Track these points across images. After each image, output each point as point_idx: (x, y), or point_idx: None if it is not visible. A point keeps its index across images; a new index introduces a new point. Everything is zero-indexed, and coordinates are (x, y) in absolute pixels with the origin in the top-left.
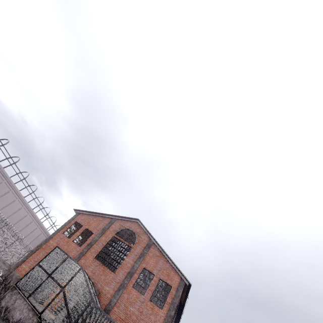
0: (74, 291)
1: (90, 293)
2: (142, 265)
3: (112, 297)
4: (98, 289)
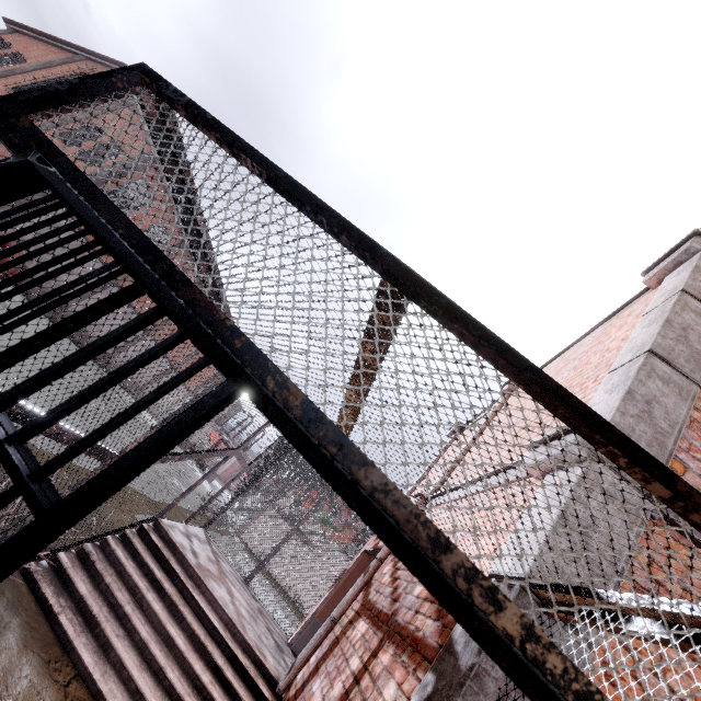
0: None
1: None
2: (92, 120)
3: None
4: None
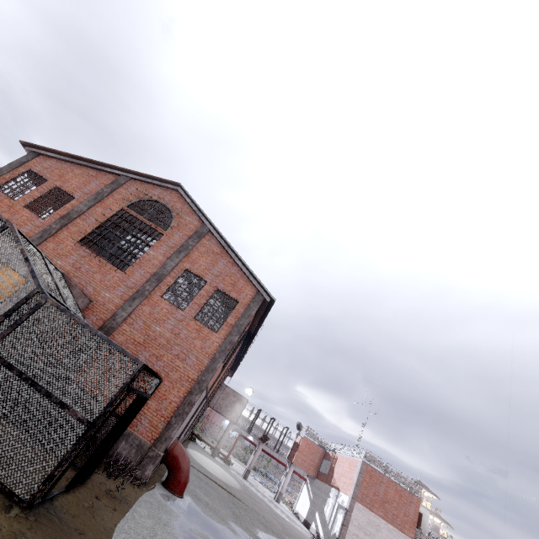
0: None
1: (32, 276)
2: (182, 264)
3: (119, 308)
4: (84, 293)
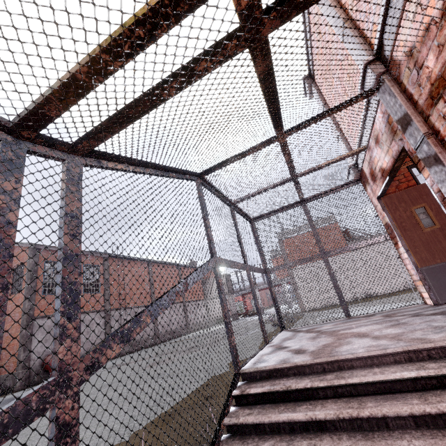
0: None
1: None
2: None
3: None
4: None
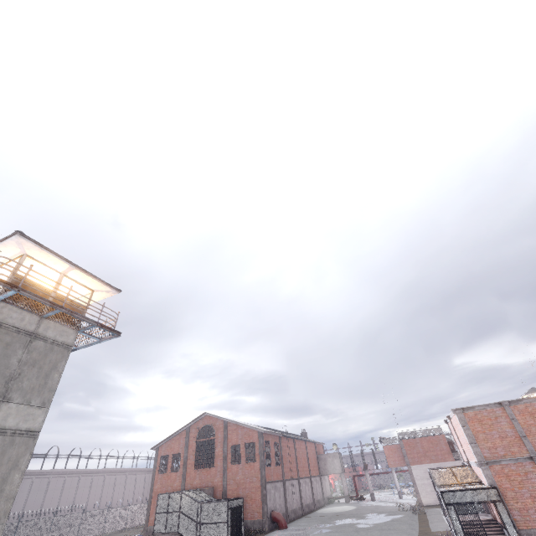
0: (186, 507)
1: (195, 500)
2: (229, 445)
3: (222, 482)
4: (209, 487)
